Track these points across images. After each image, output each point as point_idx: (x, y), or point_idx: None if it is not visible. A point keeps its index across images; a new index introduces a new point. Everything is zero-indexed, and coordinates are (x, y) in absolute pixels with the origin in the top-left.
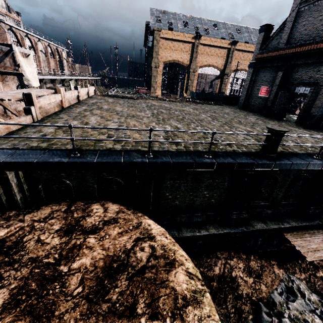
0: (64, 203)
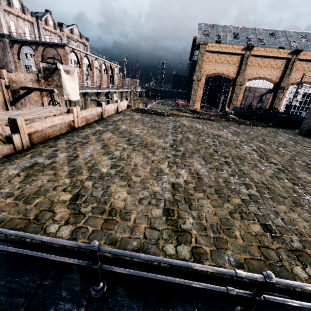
0: None
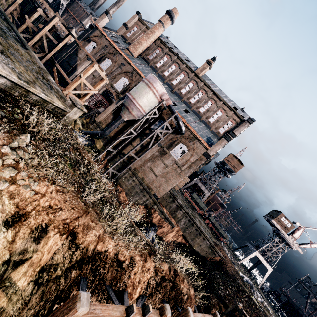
0: None
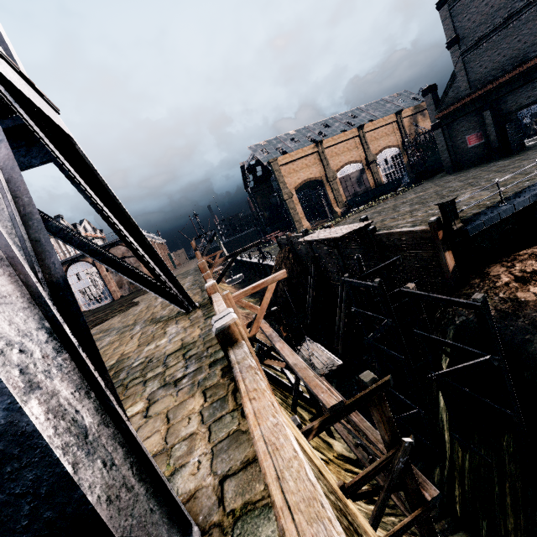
0: (490, 265)
